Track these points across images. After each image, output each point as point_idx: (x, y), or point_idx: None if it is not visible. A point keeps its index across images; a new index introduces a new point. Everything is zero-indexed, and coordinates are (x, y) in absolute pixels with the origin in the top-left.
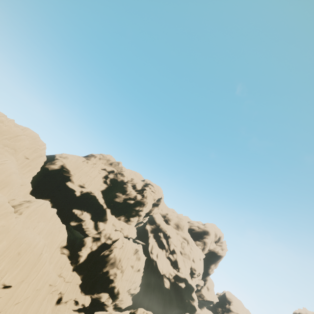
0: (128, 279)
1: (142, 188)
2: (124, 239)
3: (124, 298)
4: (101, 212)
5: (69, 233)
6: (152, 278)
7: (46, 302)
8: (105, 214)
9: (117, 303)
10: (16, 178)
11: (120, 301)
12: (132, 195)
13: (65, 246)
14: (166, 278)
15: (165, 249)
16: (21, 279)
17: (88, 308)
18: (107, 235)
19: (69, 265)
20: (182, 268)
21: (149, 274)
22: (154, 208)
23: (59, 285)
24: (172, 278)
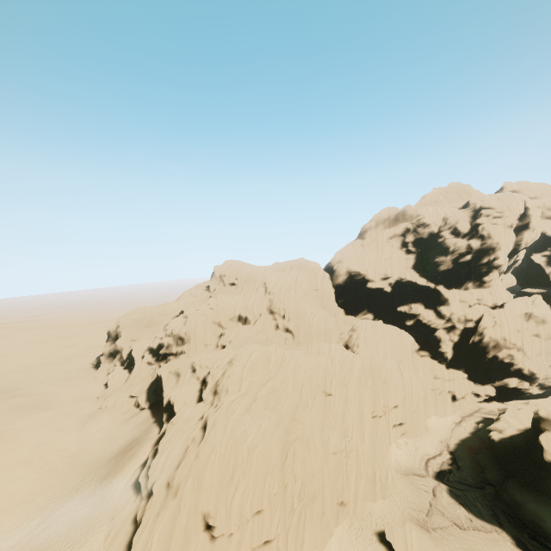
0: (541, 352)
1: (471, 226)
2: (491, 312)
3: None
4: (432, 295)
5: (413, 334)
6: None
7: (440, 403)
8: (439, 294)
9: (541, 383)
10: (330, 321)
11: (547, 380)
12: (461, 248)
13: (419, 349)
14: None
15: None
16: (402, 398)
17: (498, 396)
18: (460, 319)
19: (439, 365)
20: None
21: None
22: (521, 236)
23: (442, 387)
24: None
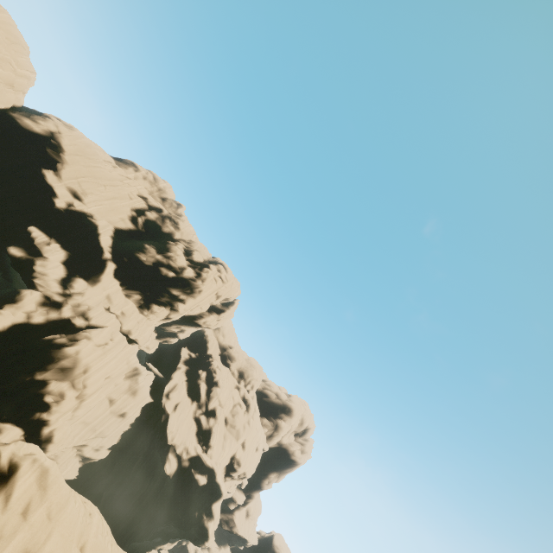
0: (91, 423)
1: (202, 262)
2: (118, 333)
3: (62, 459)
4: (93, 262)
5: None
6: (145, 445)
7: None
8: (100, 268)
9: None
10: None
11: None
12: (176, 263)
13: None
14: (175, 454)
15: (198, 403)
16: None
17: None
18: (82, 306)
19: None
20: (216, 448)
21: (142, 435)
22: (210, 314)
23: None
24: (186, 460)
